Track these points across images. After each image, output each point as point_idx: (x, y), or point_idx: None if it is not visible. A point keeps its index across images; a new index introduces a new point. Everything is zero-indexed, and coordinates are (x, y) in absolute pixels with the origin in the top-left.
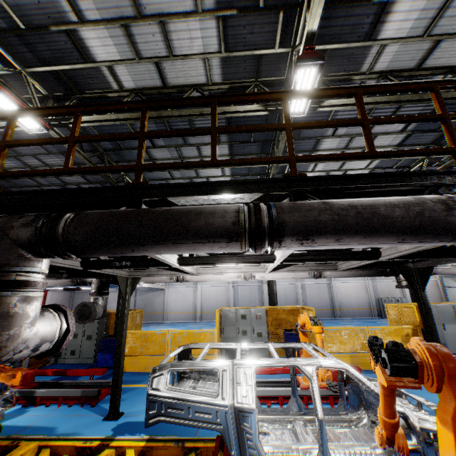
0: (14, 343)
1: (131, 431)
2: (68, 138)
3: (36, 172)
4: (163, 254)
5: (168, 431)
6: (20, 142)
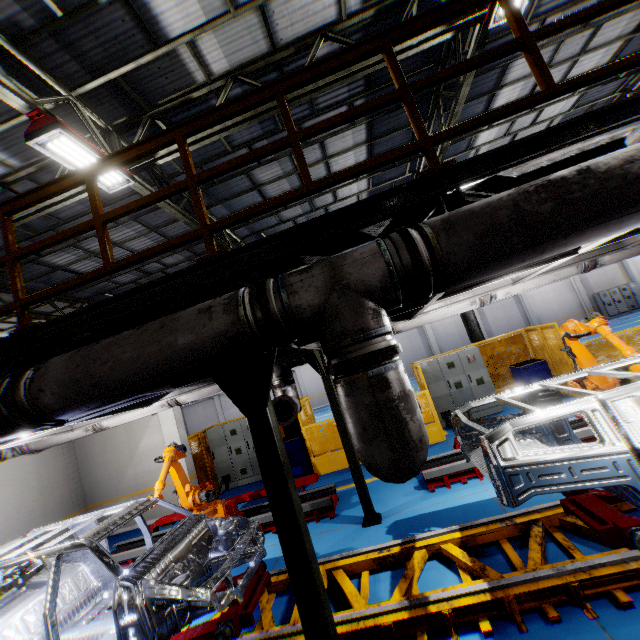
0: (425, 430)
1: (414, 529)
2: (287, 138)
3: (268, 206)
4: (581, 244)
5: (463, 517)
6: (216, 171)
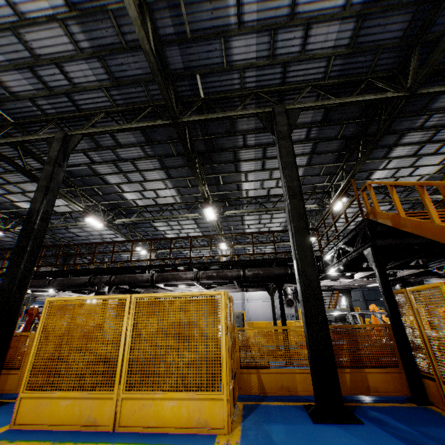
0: None
1: None
2: None
3: None
4: None
5: None
6: None
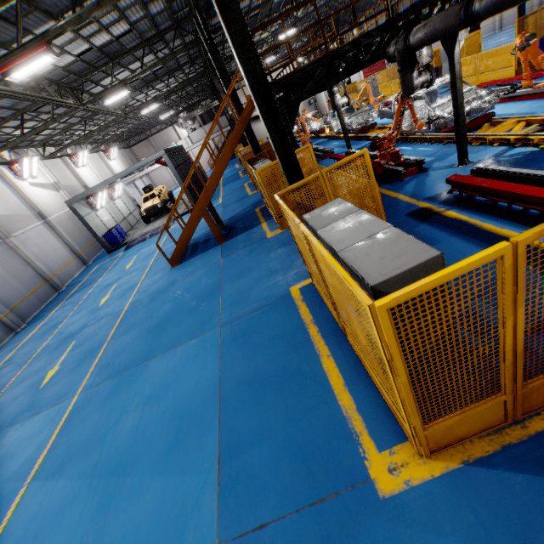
0: None
1: None
2: None
3: None
4: None
5: None
6: None
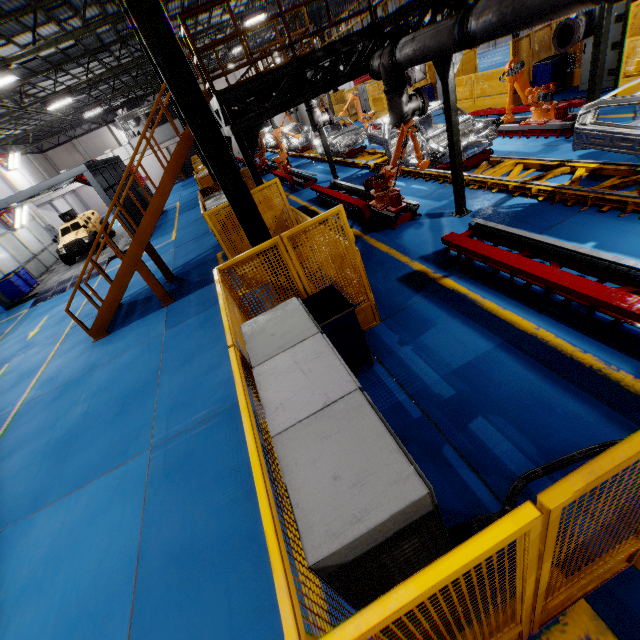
0: None
1: None
2: None
3: None
4: None
5: None
6: None
